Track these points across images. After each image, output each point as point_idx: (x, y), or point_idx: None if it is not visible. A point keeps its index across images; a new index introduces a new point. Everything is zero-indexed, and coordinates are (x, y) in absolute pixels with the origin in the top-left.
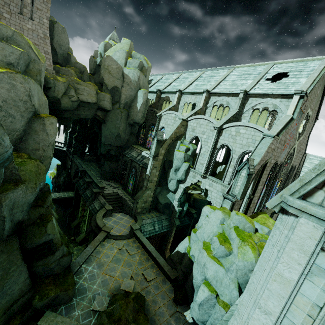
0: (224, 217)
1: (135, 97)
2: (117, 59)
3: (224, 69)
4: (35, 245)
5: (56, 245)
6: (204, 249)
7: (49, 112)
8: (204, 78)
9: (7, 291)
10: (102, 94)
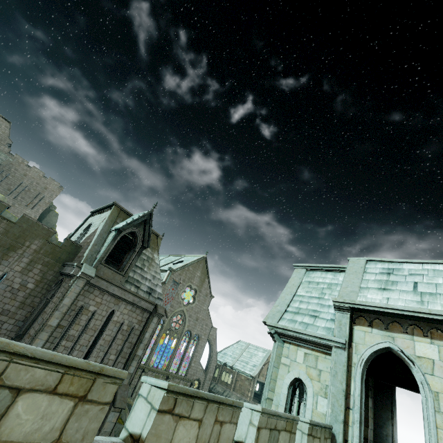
0: None
1: None
2: None
3: (164, 256)
4: None
5: None
6: None
7: None
8: None
9: None
10: None
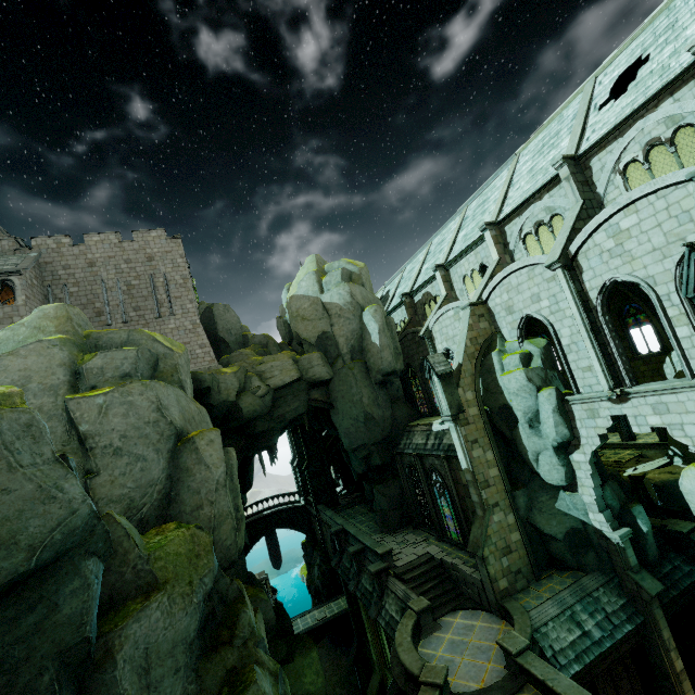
0: None
1: (362, 328)
2: (305, 292)
3: (500, 173)
4: None
5: None
6: None
7: (233, 437)
8: (472, 216)
9: None
10: (305, 359)
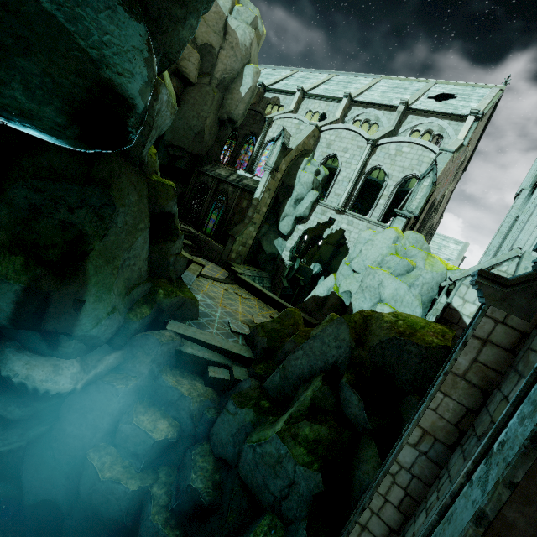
0: (398, 236)
1: (239, 74)
2: None
3: (367, 77)
4: (159, 210)
5: (178, 229)
6: (377, 268)
7: None
8: (337, 83)
9: (131, 259)
10: (187, 48)
